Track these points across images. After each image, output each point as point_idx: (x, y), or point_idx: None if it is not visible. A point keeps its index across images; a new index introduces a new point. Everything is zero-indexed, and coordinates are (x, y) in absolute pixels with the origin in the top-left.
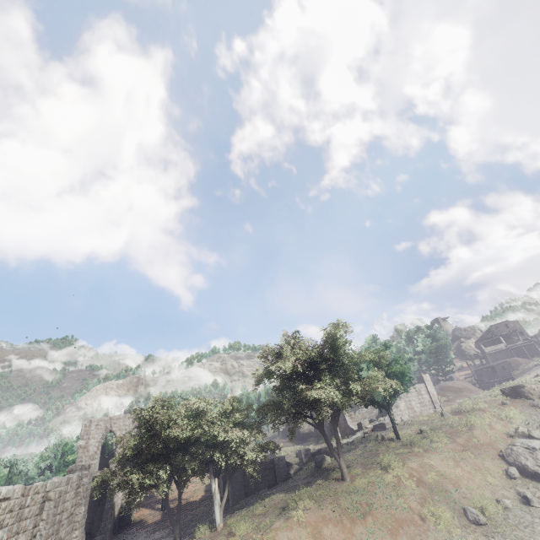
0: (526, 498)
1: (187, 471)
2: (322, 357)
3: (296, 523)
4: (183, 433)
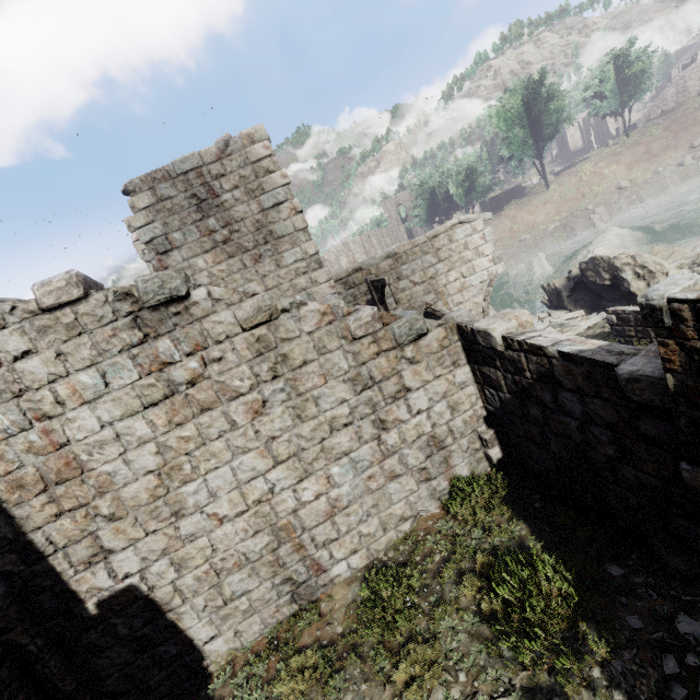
0: (681, 162)
1: (447, 210)
2: (526, 109)
3: (504, 216)
4: (438, 194)
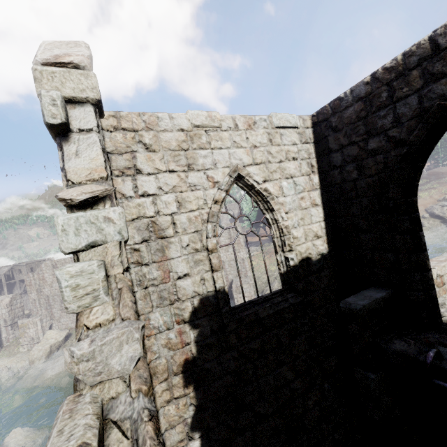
0: (422, 224)
1: None
2: None
3: None
4: None
